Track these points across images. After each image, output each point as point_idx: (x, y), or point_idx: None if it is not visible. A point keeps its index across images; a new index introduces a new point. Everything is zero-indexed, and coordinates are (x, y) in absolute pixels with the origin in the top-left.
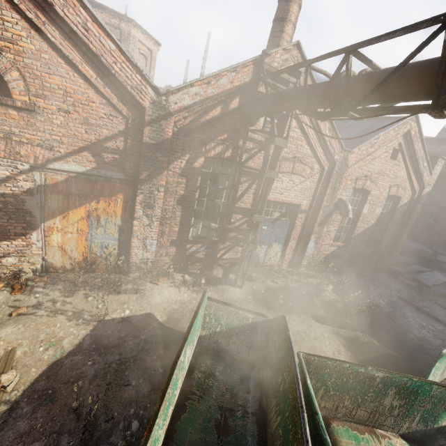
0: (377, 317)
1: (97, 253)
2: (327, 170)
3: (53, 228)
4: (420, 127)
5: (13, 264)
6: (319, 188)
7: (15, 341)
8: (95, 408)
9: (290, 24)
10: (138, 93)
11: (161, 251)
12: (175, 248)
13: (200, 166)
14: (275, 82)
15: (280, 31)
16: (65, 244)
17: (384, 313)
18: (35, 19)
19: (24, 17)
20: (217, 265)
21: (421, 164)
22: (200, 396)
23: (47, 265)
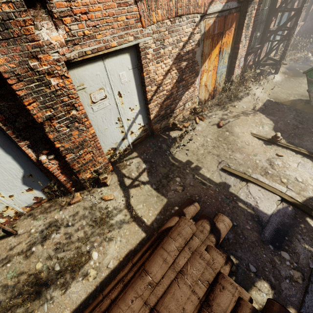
0: None
1: (218, 81)
2: None
3: (204, 71)
4: None
5: (189, 107)
6: None
7: (247, 130)
8: None
9: None
10: None
11: None
12: (243, 62)
13: None
14: None
15: None
16: (207, 82)
17: None
18: None
19: None
20: (260, 65)
21: None
22: None
23: (198, 101)
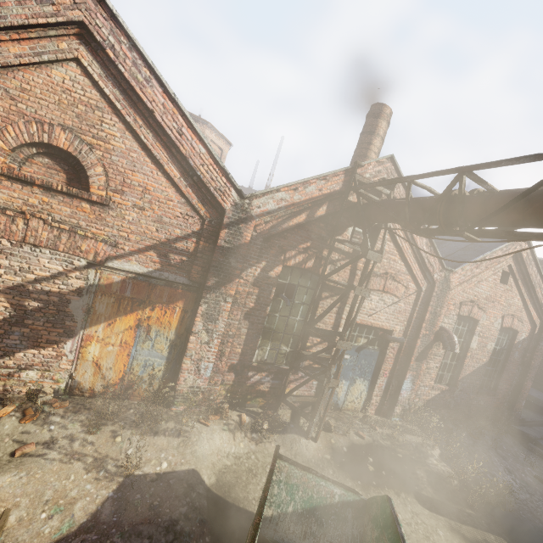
0: (511, 508)
1: (137, 373)
2: (424, 290)
3: (93, 337)
4: (532, 249)
5: (33, 380)
6: (416, 312)
7: (11, 499)
8: None
9: (378, 138)
10: (220, 195)
11: (216, 377)
12: (233, 375)
13: (276, 276)
14: (368, 193)
15: (368, 143)
16: (102, 359)
17: (519, 503)
18: (132, 123)
19: (123, 120)
20: (285, 403)
21: (538, 291)
22: None
23: (73, 384)
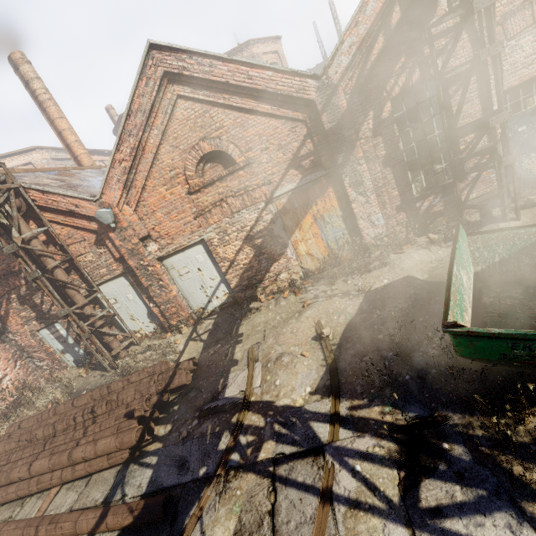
0: None
1: (335, 248)
2: None
3: (297, 241)
4: None
5: (286, 277)
6: None
7: (317, 317)
8: (397, 337)
9: None
10: (303, 93)
11: (390, 222)
12: (403, 213)
13: (389, 114)
14: None
15: None
16: (310, 250)
17: None
18: (224, 102)
19: (219, 106)
20: (467, 208)
21: None
22: (499, 313)
23: (306, 271)
